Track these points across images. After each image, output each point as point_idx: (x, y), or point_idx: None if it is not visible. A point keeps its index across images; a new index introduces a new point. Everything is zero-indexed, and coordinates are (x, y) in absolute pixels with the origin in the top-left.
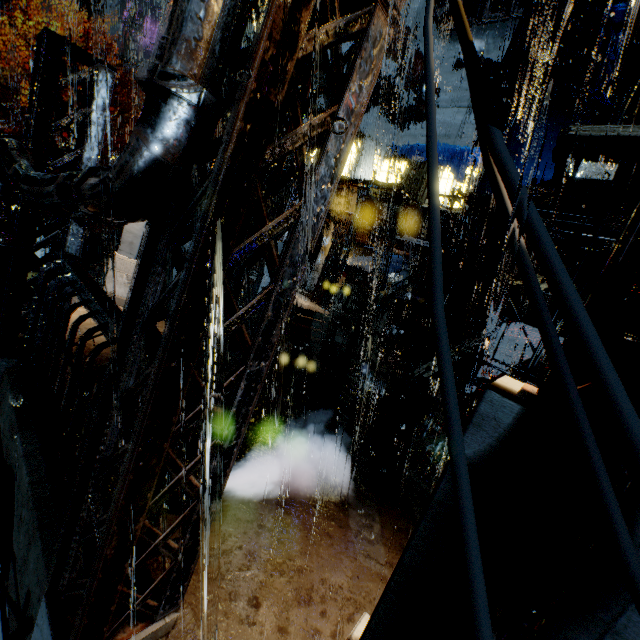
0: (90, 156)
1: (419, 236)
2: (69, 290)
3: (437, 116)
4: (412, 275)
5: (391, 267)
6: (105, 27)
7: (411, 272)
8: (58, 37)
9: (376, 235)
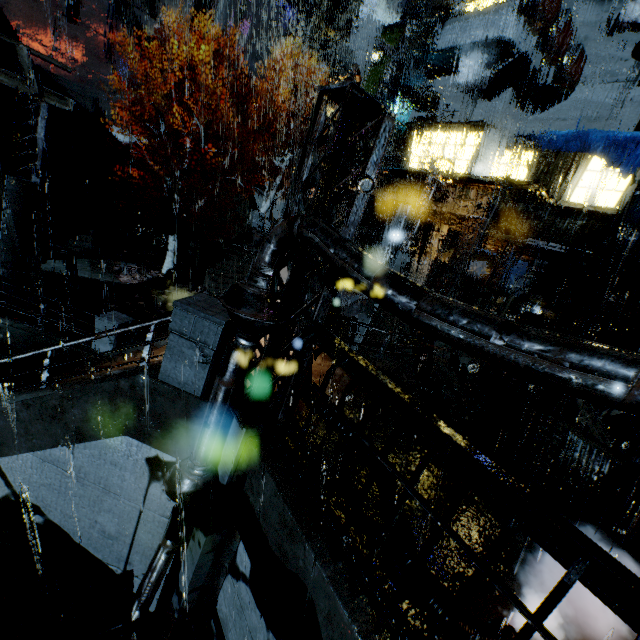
0: (354, 218)
1: (550, 239)
2: (307, 357)
3: (581, 95)
4: (535, 283)
5: (511, 274)
6: (216, 34)
7: (534, 280)
8: (359, 90)
9: (497, 238)
